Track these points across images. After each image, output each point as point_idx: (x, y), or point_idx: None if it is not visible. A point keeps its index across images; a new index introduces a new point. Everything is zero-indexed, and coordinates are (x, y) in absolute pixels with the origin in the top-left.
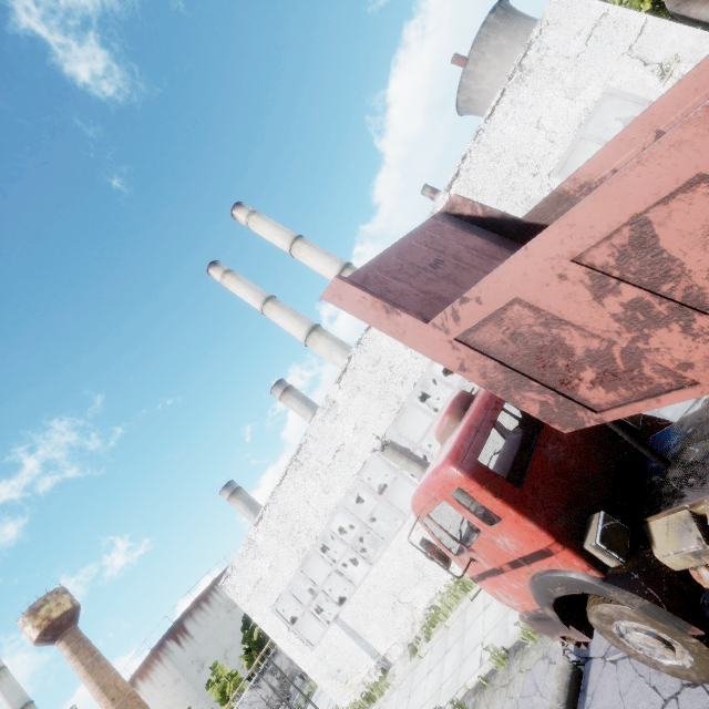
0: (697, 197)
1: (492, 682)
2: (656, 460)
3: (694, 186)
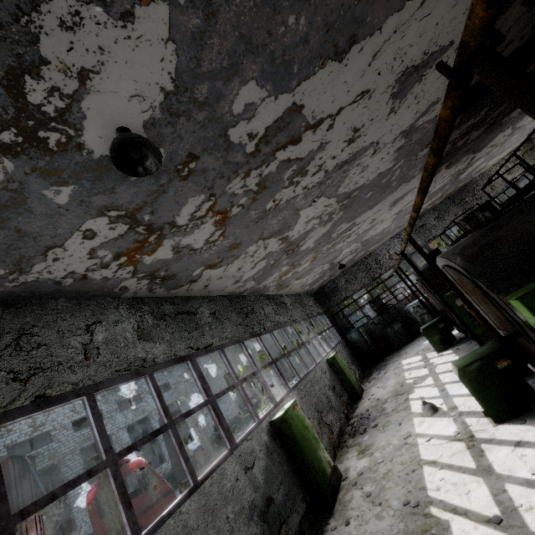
0: None
1: None
2: None
3: None
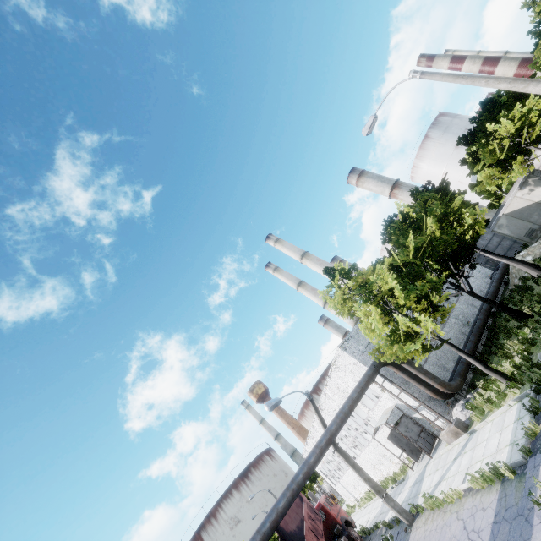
0: None
1: None
2: None
3: None
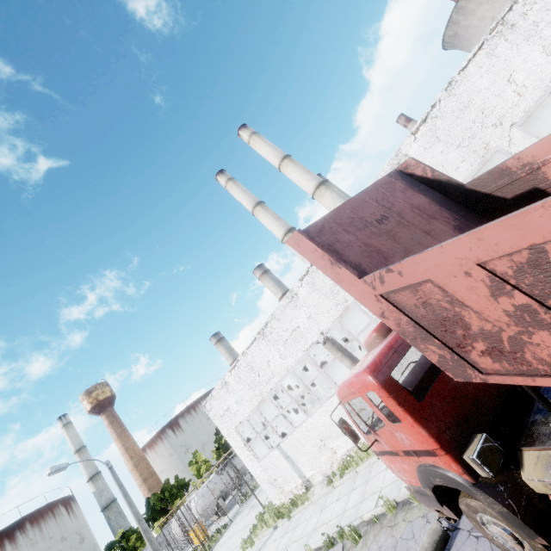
0: None
1: (381, 521)
2: (542, 404)
3: None
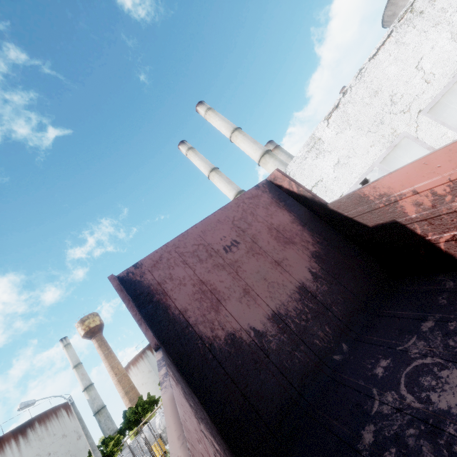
0: None
1: None
2: None
3: None
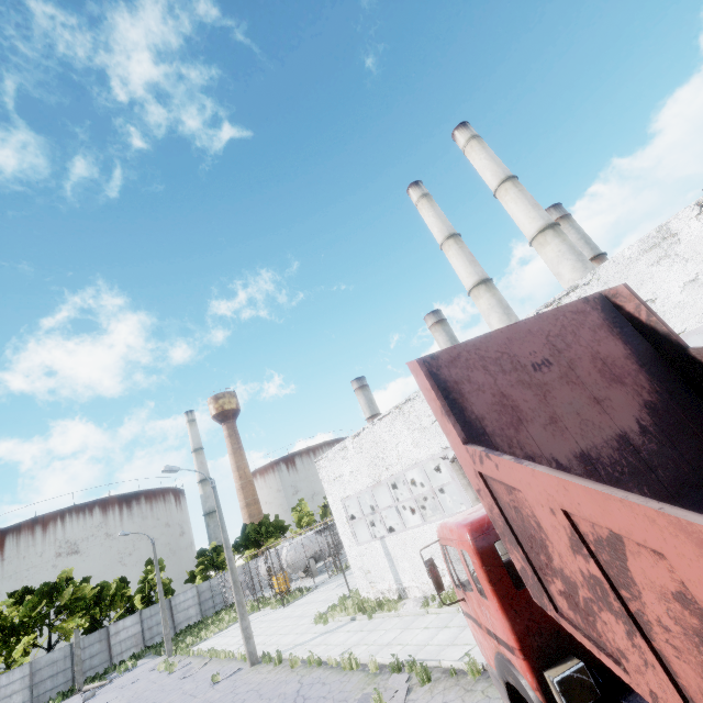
0: (662, 564)
1: (459, 678)
2: None
3: (661, 555)
